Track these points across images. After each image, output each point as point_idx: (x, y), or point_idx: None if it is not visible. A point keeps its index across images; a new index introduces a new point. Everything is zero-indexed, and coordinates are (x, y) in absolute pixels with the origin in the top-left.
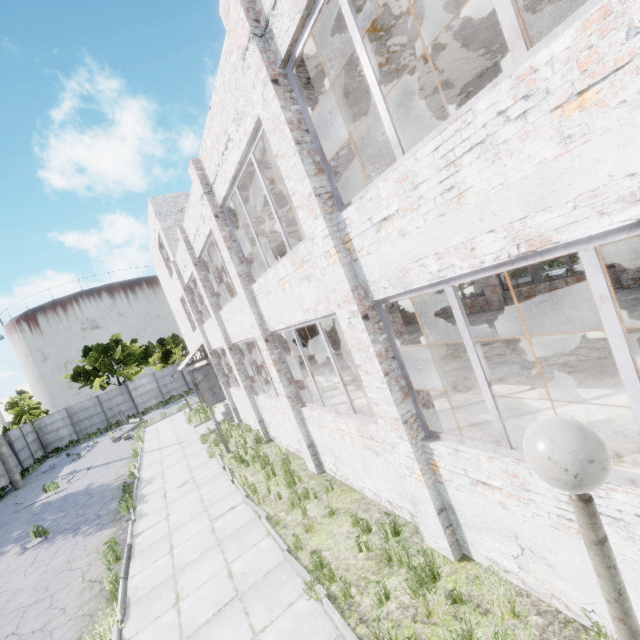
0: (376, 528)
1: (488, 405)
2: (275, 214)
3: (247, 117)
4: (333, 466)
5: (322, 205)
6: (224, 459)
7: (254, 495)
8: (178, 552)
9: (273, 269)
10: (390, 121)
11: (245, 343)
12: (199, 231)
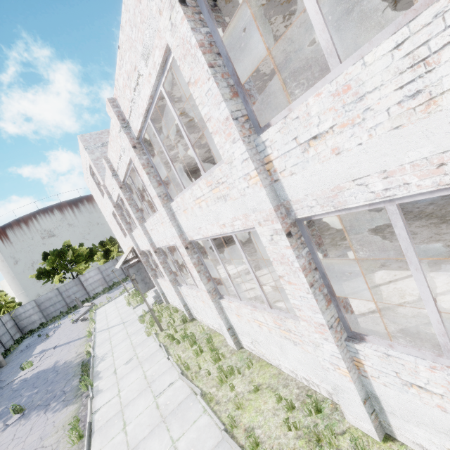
0: (298, 404)
1: (432, 320)
2: (188, 141)
3: (155, 50)
4: (250, 345)
5: (240, 128)
6: (159, 337)
7: (187, 371)
8: (130, 429)
9: (189, 190)
10: (324, 24)
11: (167, 247)
12: (121, 160)
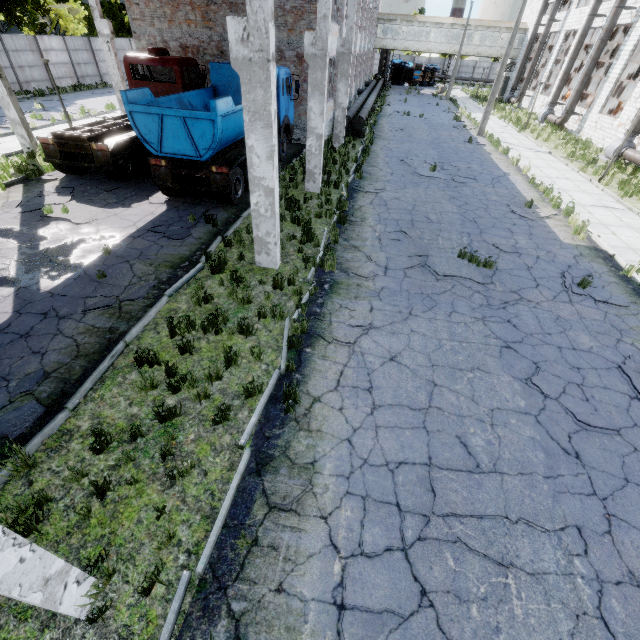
0: None
1: None
2: None
3: None
4: None
5: None
6: None
7: None
8: None
9: None
10: None
11: None
12: None
